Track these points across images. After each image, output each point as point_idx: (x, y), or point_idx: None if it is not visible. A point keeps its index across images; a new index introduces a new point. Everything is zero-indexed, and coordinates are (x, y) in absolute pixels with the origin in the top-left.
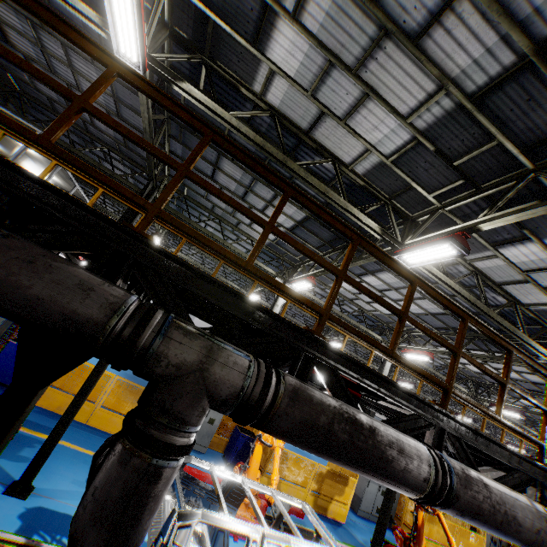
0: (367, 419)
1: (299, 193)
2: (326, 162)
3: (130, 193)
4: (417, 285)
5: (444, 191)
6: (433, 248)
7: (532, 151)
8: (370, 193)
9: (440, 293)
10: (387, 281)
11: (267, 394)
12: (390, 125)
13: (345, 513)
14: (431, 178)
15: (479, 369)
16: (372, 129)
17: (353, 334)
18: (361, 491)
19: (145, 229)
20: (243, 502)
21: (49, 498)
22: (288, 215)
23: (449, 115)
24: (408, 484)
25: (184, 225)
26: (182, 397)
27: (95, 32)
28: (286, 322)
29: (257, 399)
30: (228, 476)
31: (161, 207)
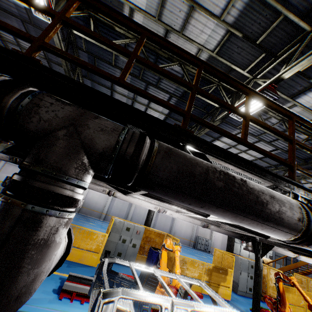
0: (236, 175)
1: (153, 34)
2: (176, 65)
3: (17, 29)
4: (252, 95)
5: (253, 65)
6: (254, 101)
7: (307, 17)
8: (206, 80)
9: (270, 99)
10: (227, 142)
11: (142, 147)
12: (210, 26)
13: (230, 293)
14: (243, 58)
15: (311, 152)
16: (200, 33)
17: (211, 128)
18: (237, 278)
19: (32, 54)
20: (160, 292)
21: (25, 304)
22: (160, 112)
23: (248, 6)
24: (285, 224)
25: (64, 52)
26: (56, 148)
27: (27, 17)
28: (157, 120)
29: (133, 150)
30: (143, 269)
31: (43, 39)
